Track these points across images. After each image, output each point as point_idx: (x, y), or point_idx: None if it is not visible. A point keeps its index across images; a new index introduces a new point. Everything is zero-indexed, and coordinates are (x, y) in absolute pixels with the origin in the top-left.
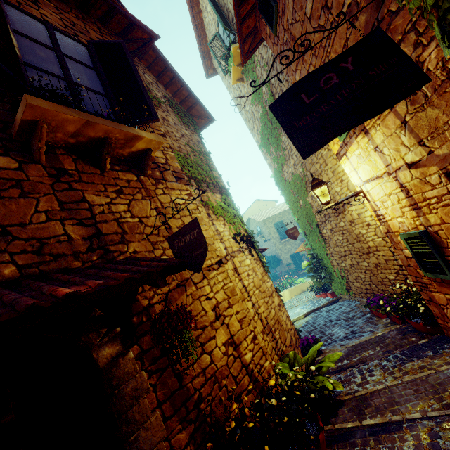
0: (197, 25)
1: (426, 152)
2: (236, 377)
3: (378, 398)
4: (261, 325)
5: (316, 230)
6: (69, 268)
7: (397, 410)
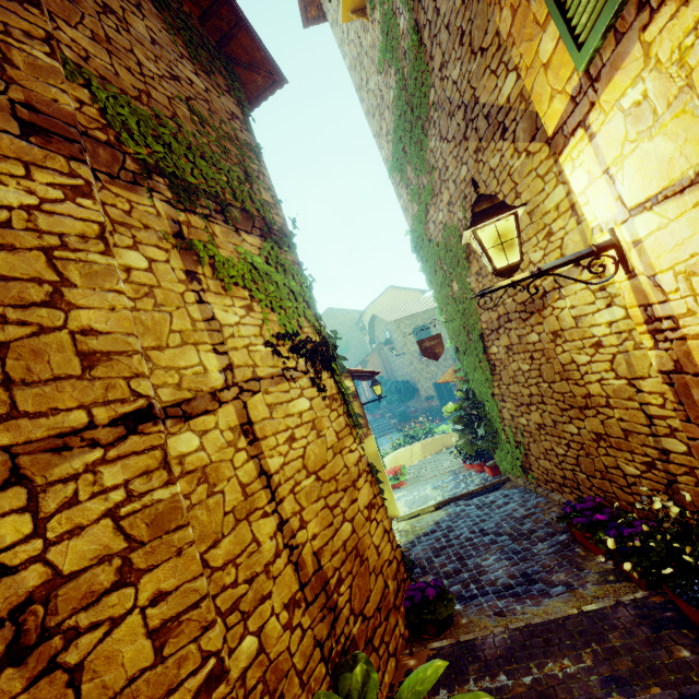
0: None
1: None
2: None
3: None
4: (291, 583)
5: (477, 346)
6: None
7: None
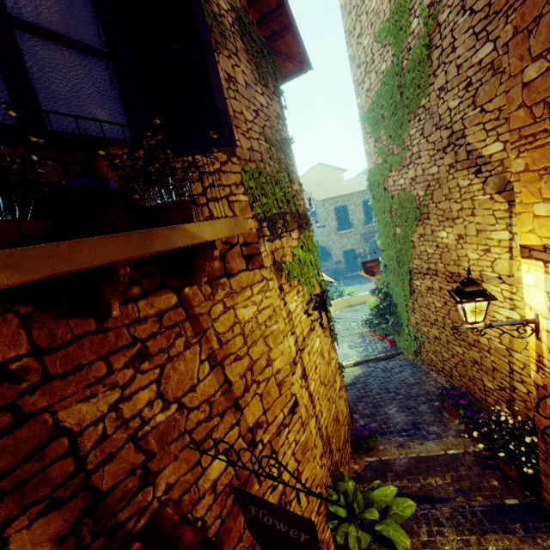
0: None
1: None
2: None
3: None
4: (321, 446)
5: (404, 275)
6: None
7: None
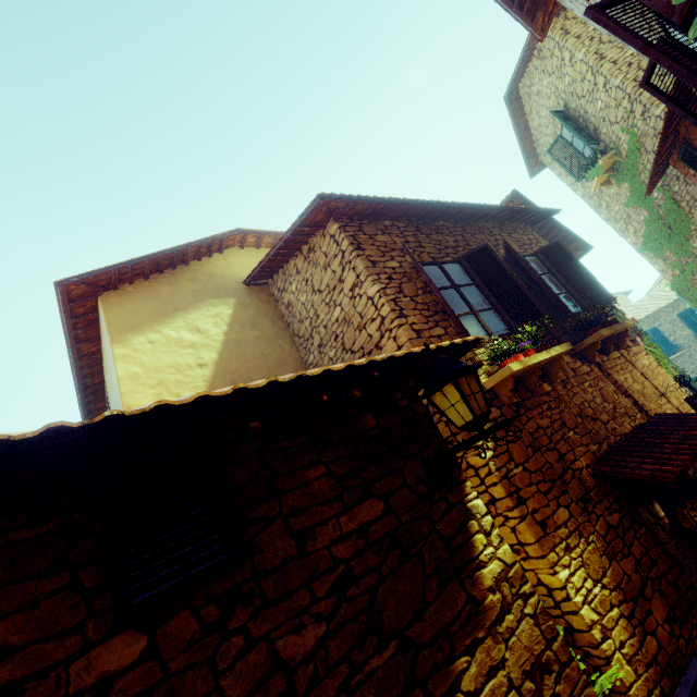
0: (519, 129)
1: None
2: None
3: None
4: None
5: None
6: (641, 424)
7: None
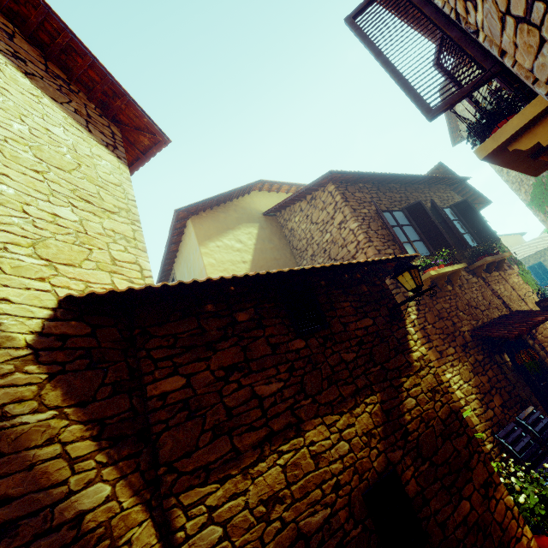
0: (448, 112)
1: None
2: None
3: None
4: None
5: None
6: (505, 314)
7: None
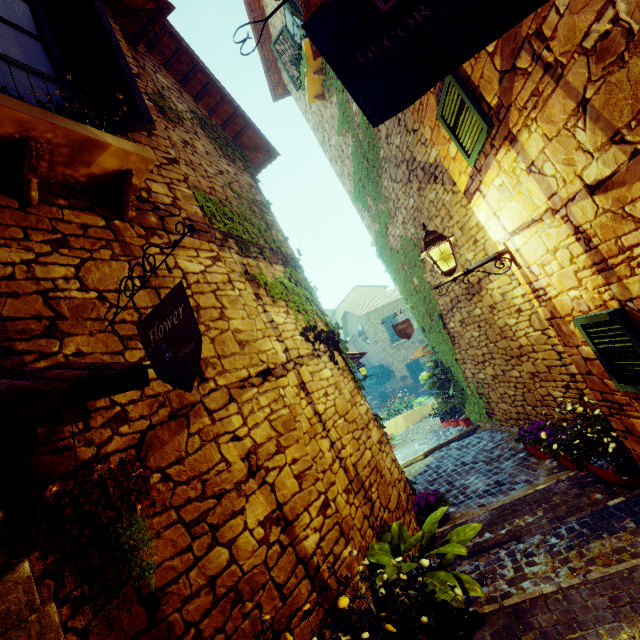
0: (255, 19)
1: (626, 154)
2: (283, 586)
3: (545, 612)
4: (344, 479)
5: (438, 324)
6: None
7: (582, 639)
